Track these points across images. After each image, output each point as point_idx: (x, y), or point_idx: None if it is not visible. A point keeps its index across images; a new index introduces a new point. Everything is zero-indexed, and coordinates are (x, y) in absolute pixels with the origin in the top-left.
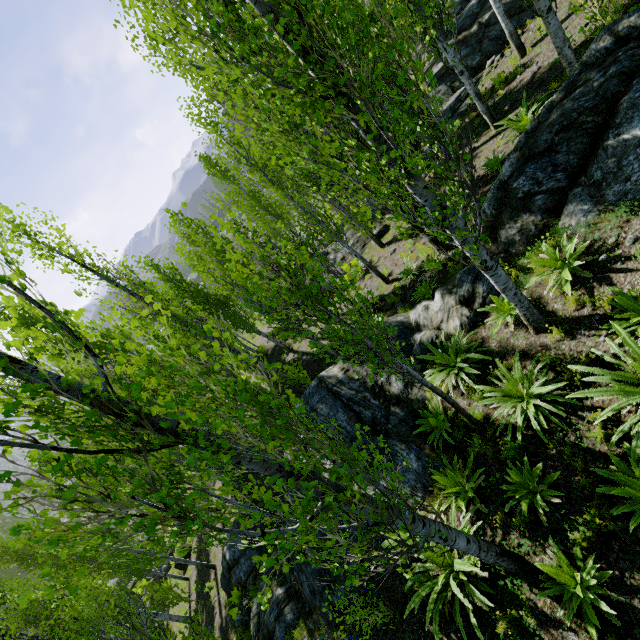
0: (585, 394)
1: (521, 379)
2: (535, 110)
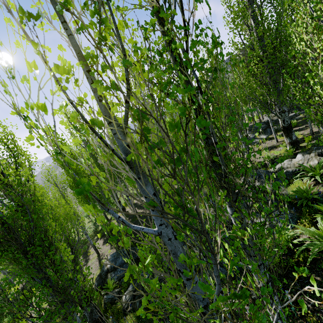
0: None
1: None
2: None
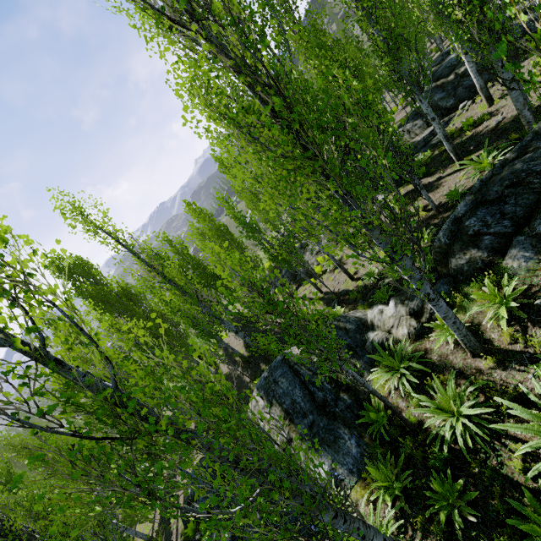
0: (506, 427)
1: (454, 396)
2: (496, 154)
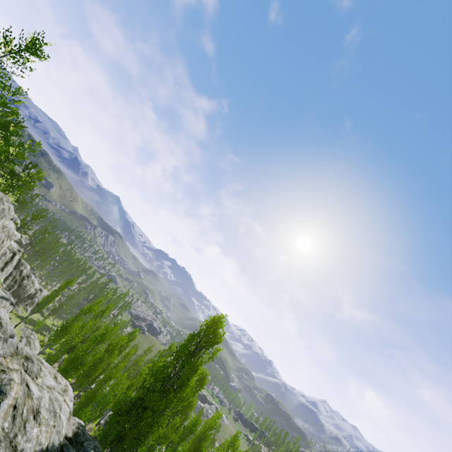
0: None
1: None
2: None
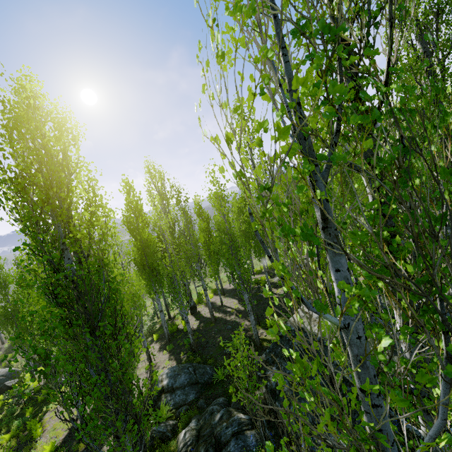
0: None
1: None
2: None
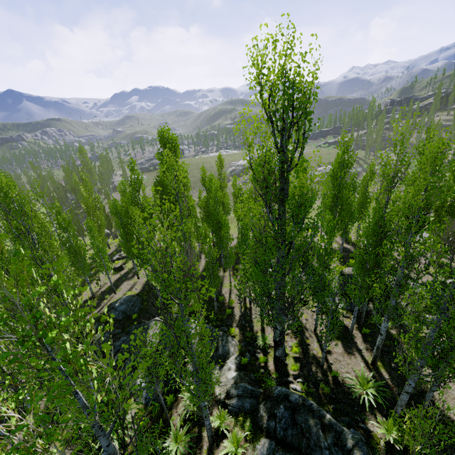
0: None
1: (185, 439)
2: (381, 391)
